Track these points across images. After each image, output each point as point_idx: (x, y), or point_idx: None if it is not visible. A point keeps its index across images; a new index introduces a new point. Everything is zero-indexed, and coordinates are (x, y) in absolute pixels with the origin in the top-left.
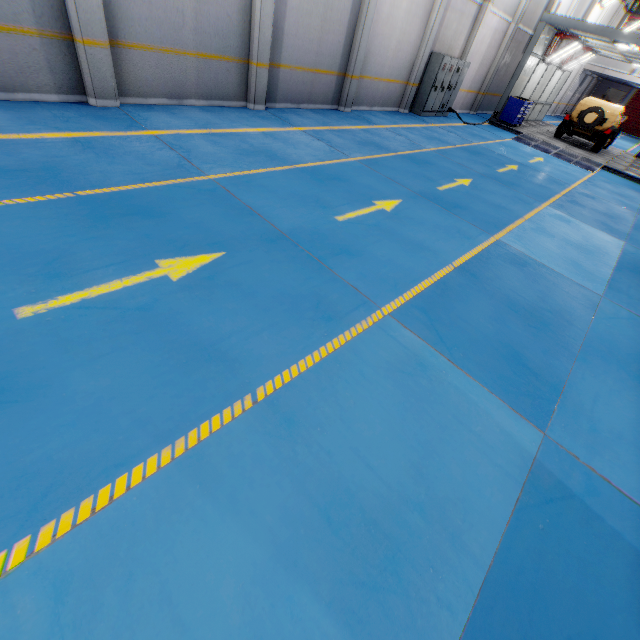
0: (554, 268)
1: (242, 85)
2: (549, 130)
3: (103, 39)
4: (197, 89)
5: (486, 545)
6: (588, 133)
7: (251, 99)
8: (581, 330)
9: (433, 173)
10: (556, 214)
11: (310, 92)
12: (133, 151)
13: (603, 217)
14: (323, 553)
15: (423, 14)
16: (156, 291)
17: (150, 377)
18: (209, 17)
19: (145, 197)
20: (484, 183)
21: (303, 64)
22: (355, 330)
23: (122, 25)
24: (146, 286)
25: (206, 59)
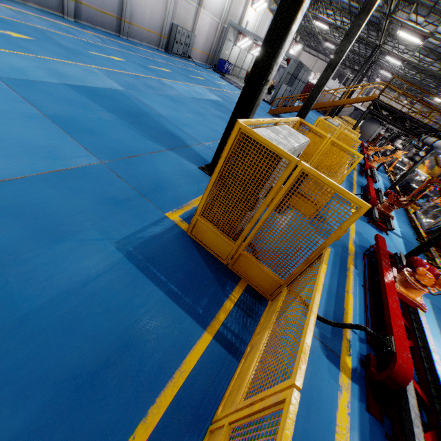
0: (176, 89)
1: (60, 6)
2: None
3: None
4: (34, 0)
5: (91, 86)
6: None
7: (66, 14)
8: (166, 94)
9: (152, 63)
10: (201, 88)
11: (101, 22)
12: None
13: (226, 97)
14: (47, 70)
15: (163, 3)
16: (7, 35)
17: (5, 43)
18: None
19: (4, 20)
20: (176, 74)
21: (95, 6)
22: (78, 63)
23: None
24: (4, 33)
25: None
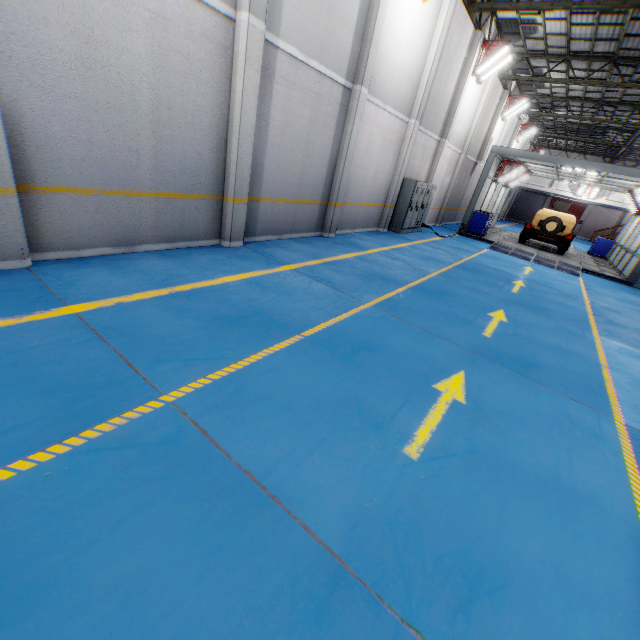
0: None
1: (215, 222)
2: (508, 236)
3: (6, 184)
4: (155, 232)
5: None
6: (551, 238)
7: (226, 236)
8: None
9: (462, 309)
10: (619, 348)
11: (293, 222)
12: (20, 362)
13: None
14: None
15: (395, 147)
16: None
17: None
18: (173, 154)
19: None
20: (518, 313)
21: (285, 196)
22: None
23: (43, 166)
24: None
25: (168, 198)
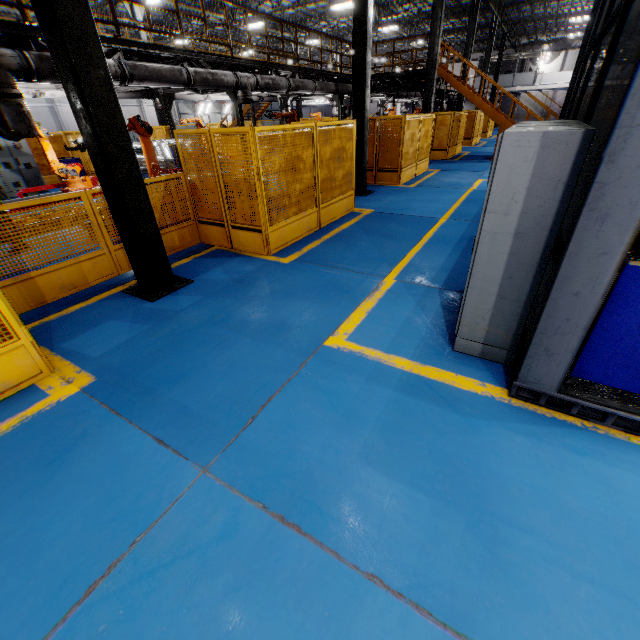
0: None
1: None
2: None
3: None
4: None
5: None
6: None
7: None
8: None
9: None
10: None
11: None
12: None
13: None
14: None
15: None
16: None
17: None
18: None
19: None
20: None
21: None
22: None
23: None
24: None
25: None
